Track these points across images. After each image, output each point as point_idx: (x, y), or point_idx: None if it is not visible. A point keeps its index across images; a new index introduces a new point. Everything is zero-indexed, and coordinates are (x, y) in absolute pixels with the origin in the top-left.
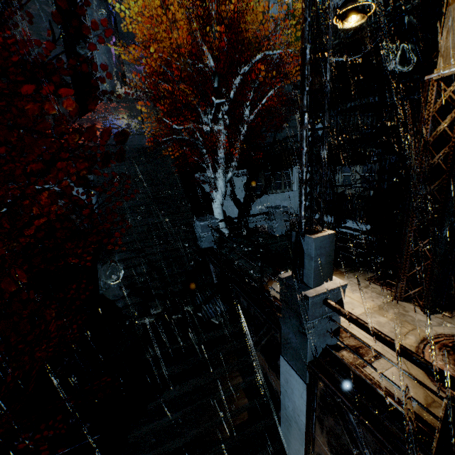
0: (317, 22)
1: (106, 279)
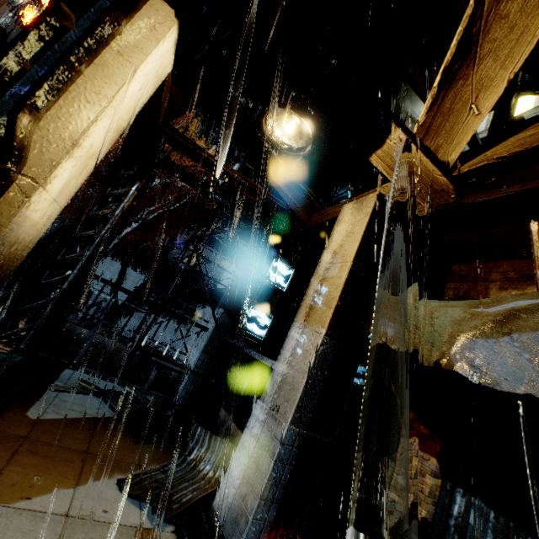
0: None
1: None
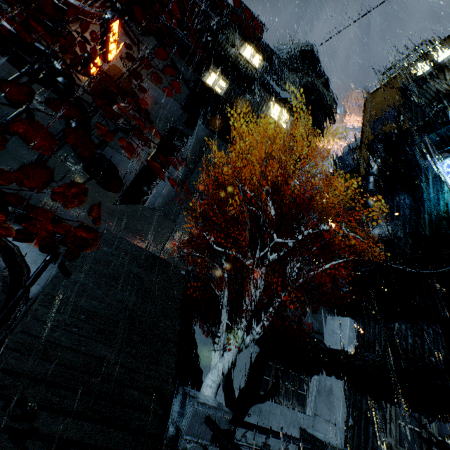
0: None
1: None
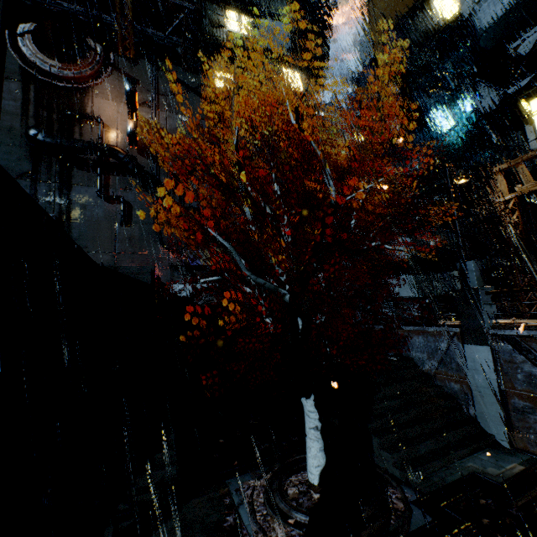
0: (453, 182)
1: None
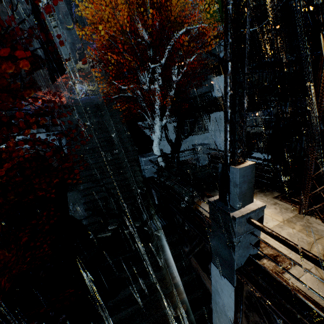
0: None
1: (74, 204)
